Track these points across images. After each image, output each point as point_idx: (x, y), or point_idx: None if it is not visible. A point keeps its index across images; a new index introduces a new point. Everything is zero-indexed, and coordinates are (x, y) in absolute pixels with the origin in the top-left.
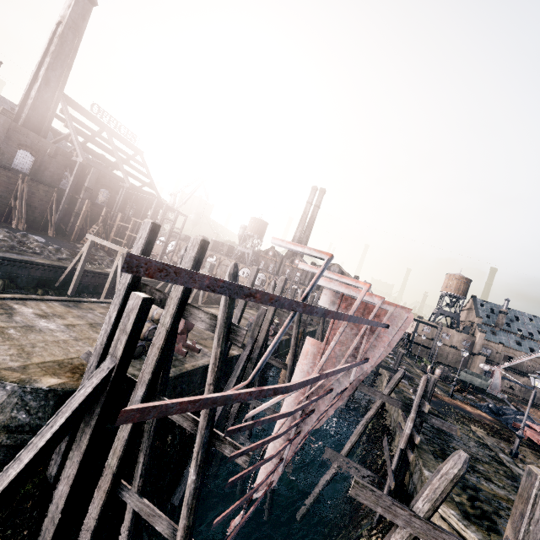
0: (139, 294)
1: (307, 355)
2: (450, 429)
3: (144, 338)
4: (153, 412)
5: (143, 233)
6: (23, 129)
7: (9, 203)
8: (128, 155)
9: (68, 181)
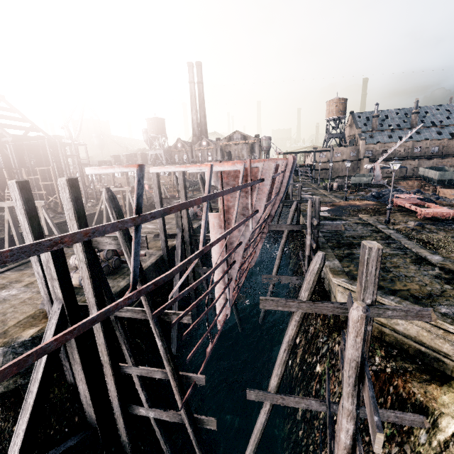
0: None
1: (214, 227)
2: (337, 228)
3: None
4: (31, 358)
5: (15, 195)
6: None
7: None
8: None
9: None
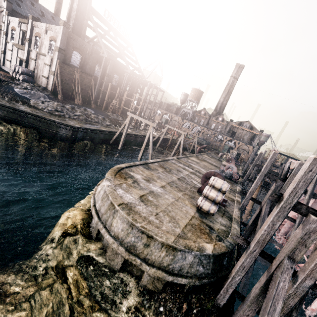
0: None
1: None
2: None
3: (218, 203)
4: None
5: (313, 167)
6: (74, 36)
7: (71, 88)
8: (125, 48)
9: (98, 71)
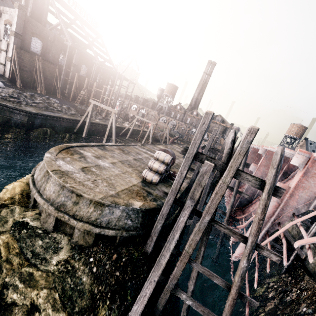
0: (208, 162)
1: None
2: None
3: (161, 174)
4: None
5: (205, 120)
6: (33, 21)
7: (33, 76)
8: (94, 39)
9: (63, 60)
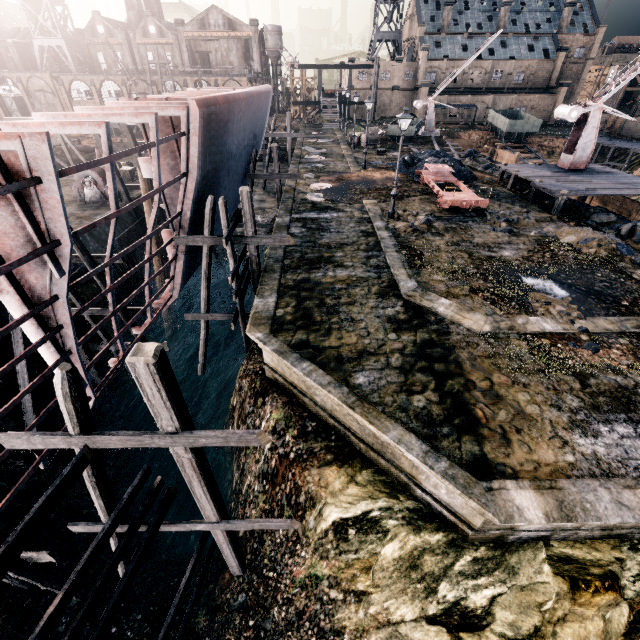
0: None
1: None
2: (283, 242)
3: None
4: None
5: None
6: None
7: None
8: None
9: None
